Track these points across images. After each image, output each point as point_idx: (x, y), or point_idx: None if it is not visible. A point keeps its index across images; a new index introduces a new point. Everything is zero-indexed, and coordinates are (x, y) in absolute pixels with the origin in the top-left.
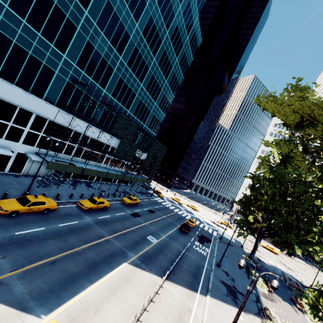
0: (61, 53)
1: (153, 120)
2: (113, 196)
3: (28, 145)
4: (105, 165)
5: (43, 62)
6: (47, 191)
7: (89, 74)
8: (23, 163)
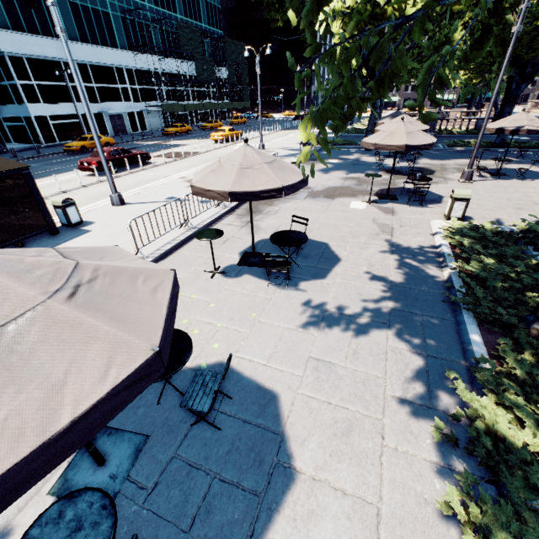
0: None
1: (208, 10)
2: None
3: (137, 102)
4: (194, 102)
5: (99, 9)
6: None
7: None
8: (144, 120)
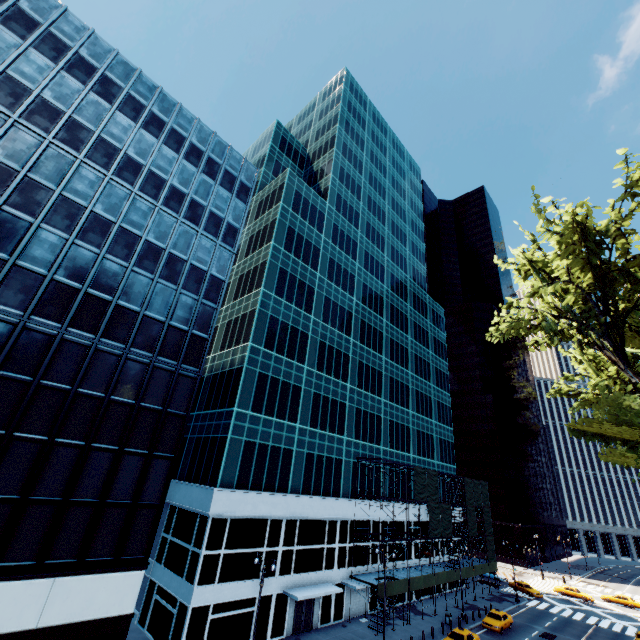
0: (342, 436)
1: (442, 445)
2: (463, 620)
3: (341, 568)
4: (416, 560)
5: (333, 457)
6: (390, 638)
7: (364, 439)
8: (342, 599)
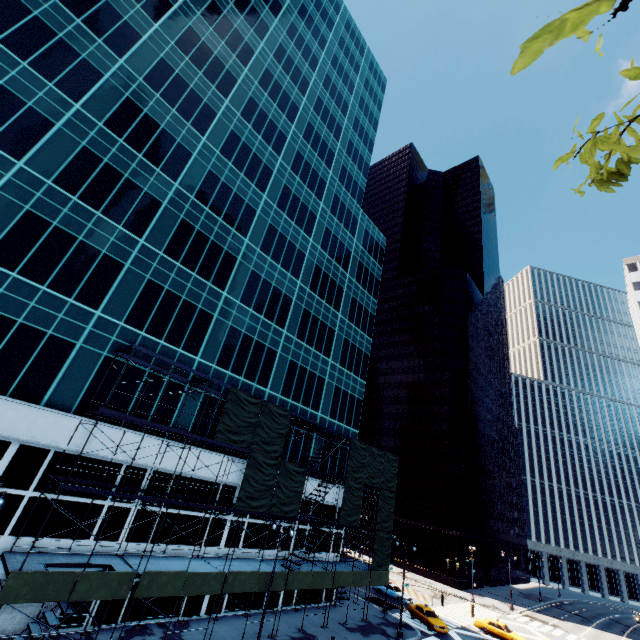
0: (92, 308)
1: (338, 397)
2: None
3: None
4: (230, 549)
5: (48, 332)
6: None
7: (156, 334)
8: None
